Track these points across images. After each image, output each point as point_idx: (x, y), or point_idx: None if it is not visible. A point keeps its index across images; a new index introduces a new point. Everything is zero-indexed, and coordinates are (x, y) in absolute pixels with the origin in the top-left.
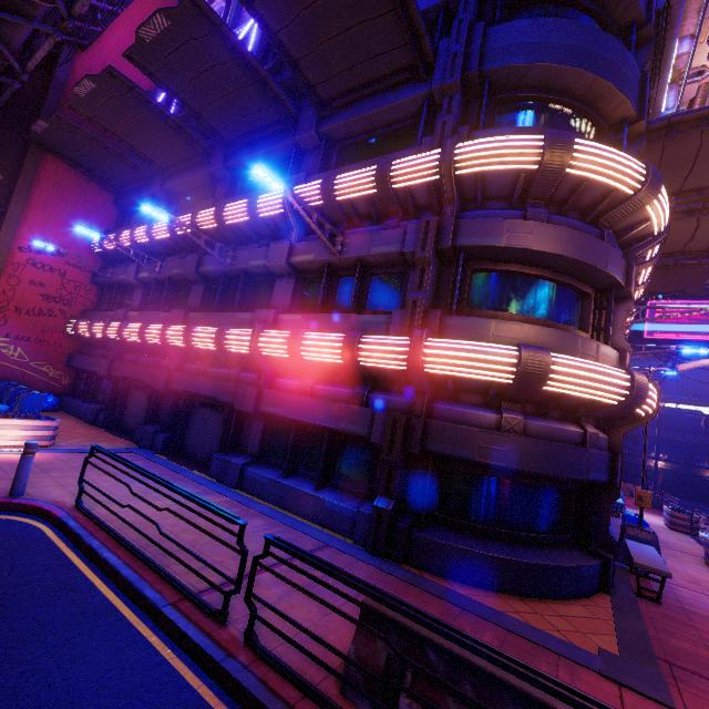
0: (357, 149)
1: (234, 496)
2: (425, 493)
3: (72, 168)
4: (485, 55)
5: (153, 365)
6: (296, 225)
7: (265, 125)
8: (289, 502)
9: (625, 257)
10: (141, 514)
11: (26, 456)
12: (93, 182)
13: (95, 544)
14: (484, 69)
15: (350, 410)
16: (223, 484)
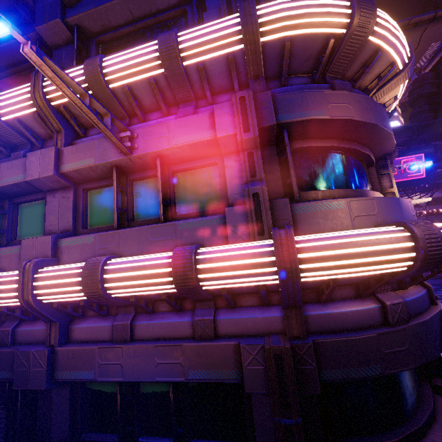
0: (118, 43)
1: None
2: (339, 439)
3: None
4: None
5: None
6: (59, 126)
7: None
8: None
9: None
10: None
11: None
12: None
13: None
14: None
15: (200, 351)
16: None
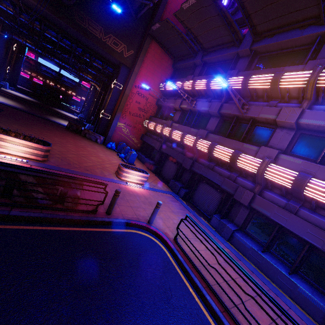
0: None
1: (230, 249)
2: None
3: (160, 48)
4: None
5: (182, 153)
6: (311, 97)
7: (296, 21)
8: (266, 269)
9: None
10: (226, 282)
11: (157, 208)
12: (166, 54)
13: (198, 283)
14: None
15: None
16: (219, 234)
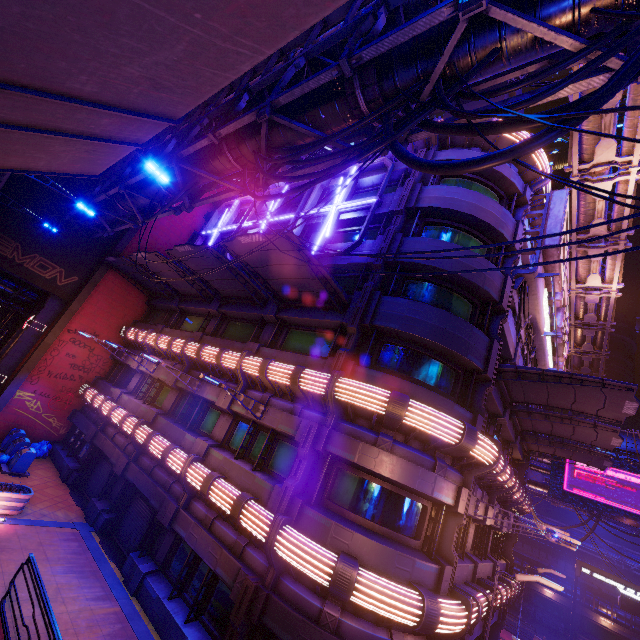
0: (299, 333)
1: (125, 607)
2: None
3: (125, 279)
4: (377, 314)
5: (122, 447)
6: (242, 381)
7: (247, 297)
8: (163, 627)
9: (465, 475)
10: (30, 639)
11: None
12: (137, 287)
13: None
14: (374, 323)
15: (227, 558)
16: (126, 587)
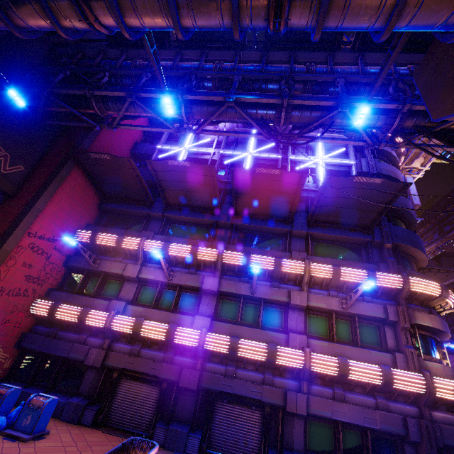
0: (323, 245)
1: None
2: None
3: (85, 178)
4: (395, 236)
5: (167, 360)
6: (308, 282)
7: (270, 215)
8: None
9: None
10: None
11: None
12: (92, 188)
13: None
14: (397, 242)
15: (385, 415)
16: None
